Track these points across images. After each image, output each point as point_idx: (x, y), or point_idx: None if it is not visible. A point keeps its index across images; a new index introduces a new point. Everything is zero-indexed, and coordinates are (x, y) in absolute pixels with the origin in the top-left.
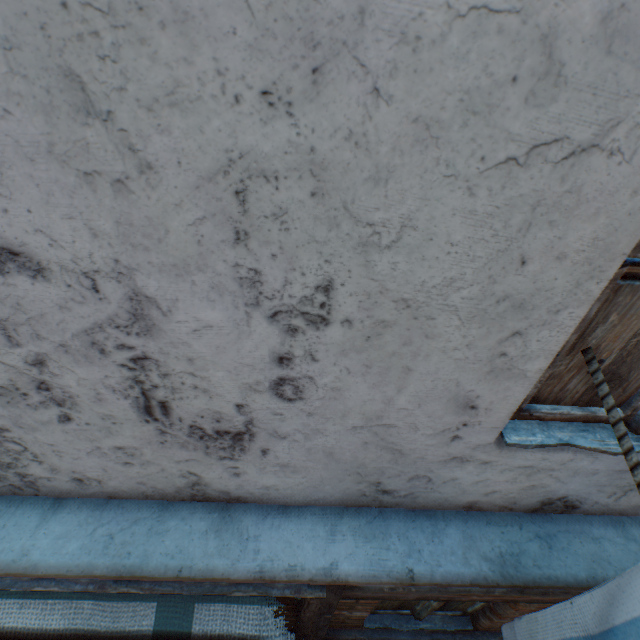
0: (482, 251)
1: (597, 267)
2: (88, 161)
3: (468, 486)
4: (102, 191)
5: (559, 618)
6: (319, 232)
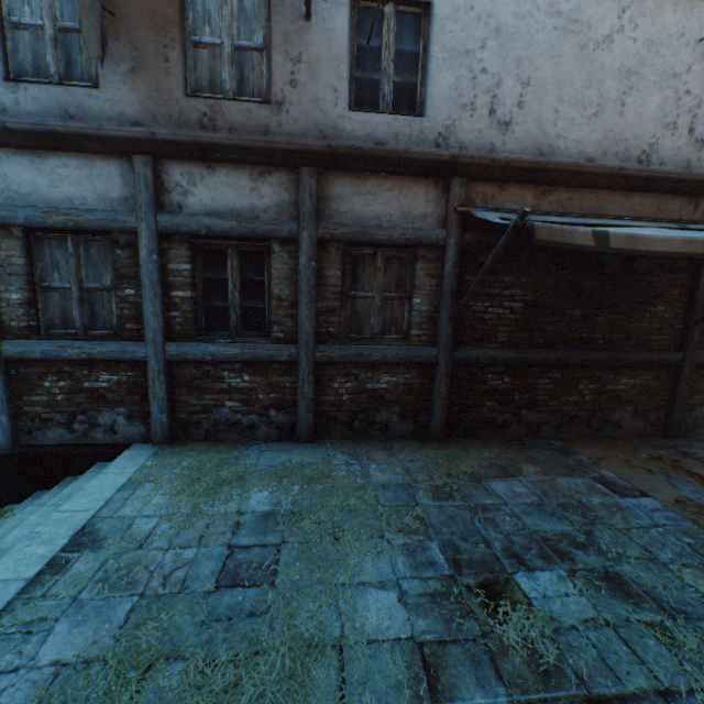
0: None
1: None
2: (703, 79)
3: None
4: (703, 83)
5: None
6: None
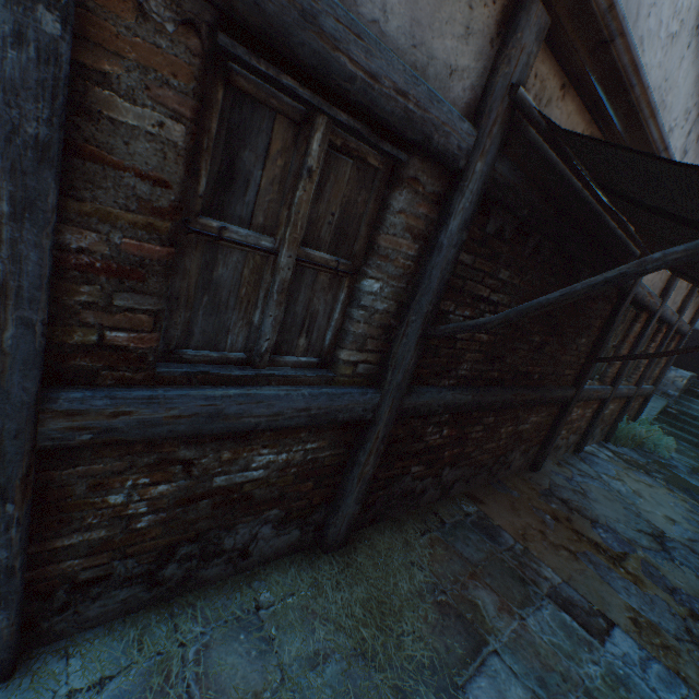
0: None
1: None
2: None
3: None
4: None
5: None
6: None
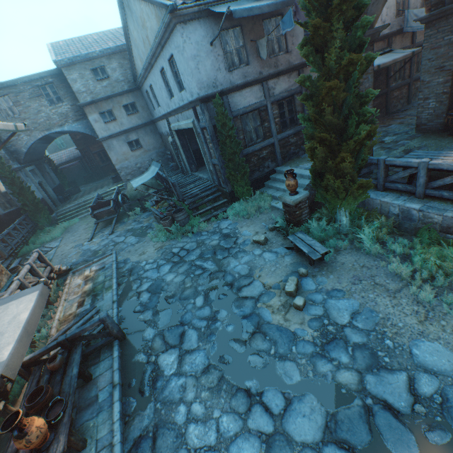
0: (392, 3)
1: (395, 2)
2: None
3: (395, 26)
4: None
5: (405, 22)
6: (387, 4)
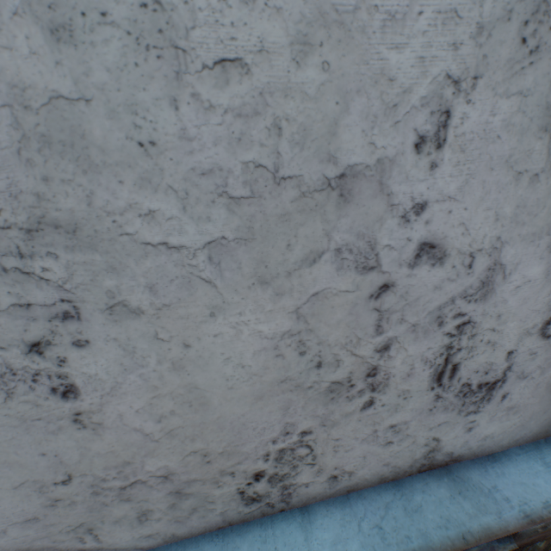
0: None
1: None
2: (524, 164)
3: None
4: (520, 184)
5: None
6: None
